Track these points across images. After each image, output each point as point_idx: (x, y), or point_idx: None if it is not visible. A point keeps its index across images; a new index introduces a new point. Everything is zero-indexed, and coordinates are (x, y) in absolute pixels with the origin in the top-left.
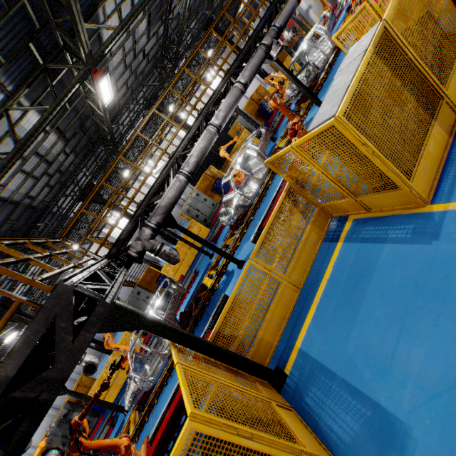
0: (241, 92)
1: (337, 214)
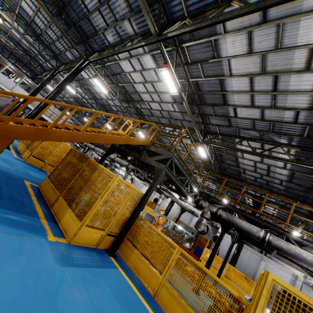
0: None
1: None
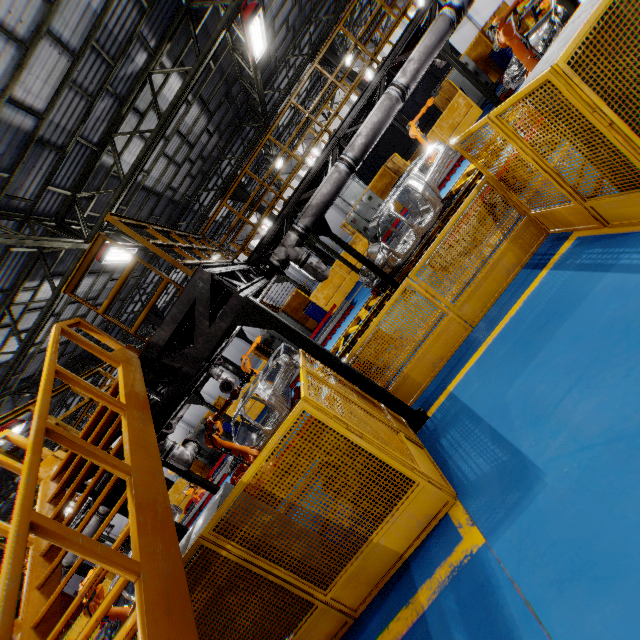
0: (451, 26)
1: (555, 230)
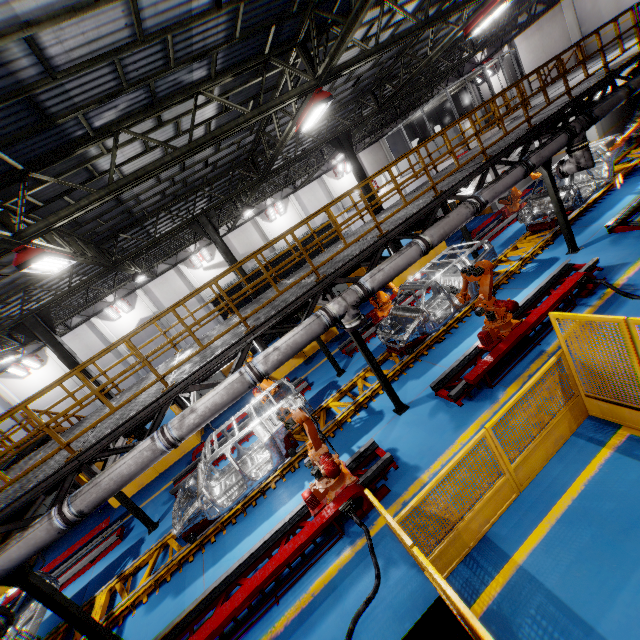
0: (250, 387)
1: None
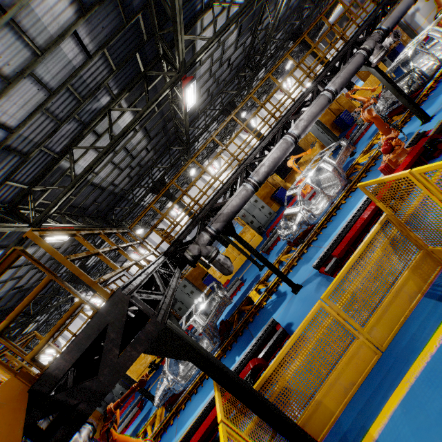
0: (329, 101)
1: None
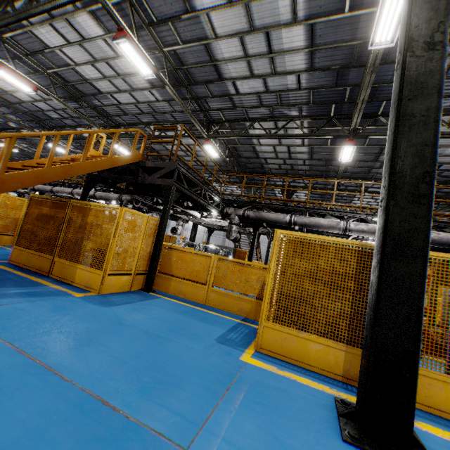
0: None
1: None
